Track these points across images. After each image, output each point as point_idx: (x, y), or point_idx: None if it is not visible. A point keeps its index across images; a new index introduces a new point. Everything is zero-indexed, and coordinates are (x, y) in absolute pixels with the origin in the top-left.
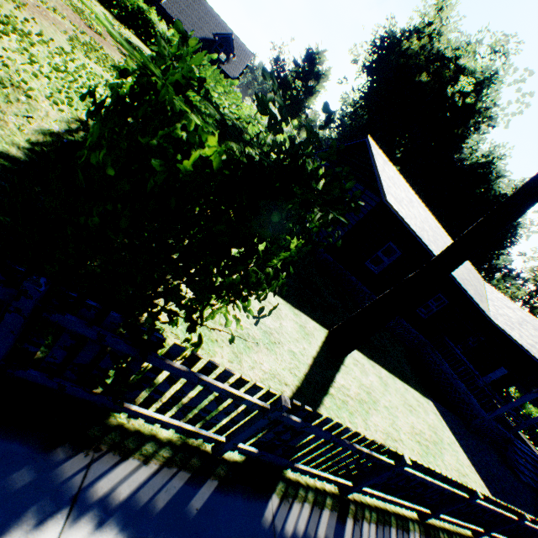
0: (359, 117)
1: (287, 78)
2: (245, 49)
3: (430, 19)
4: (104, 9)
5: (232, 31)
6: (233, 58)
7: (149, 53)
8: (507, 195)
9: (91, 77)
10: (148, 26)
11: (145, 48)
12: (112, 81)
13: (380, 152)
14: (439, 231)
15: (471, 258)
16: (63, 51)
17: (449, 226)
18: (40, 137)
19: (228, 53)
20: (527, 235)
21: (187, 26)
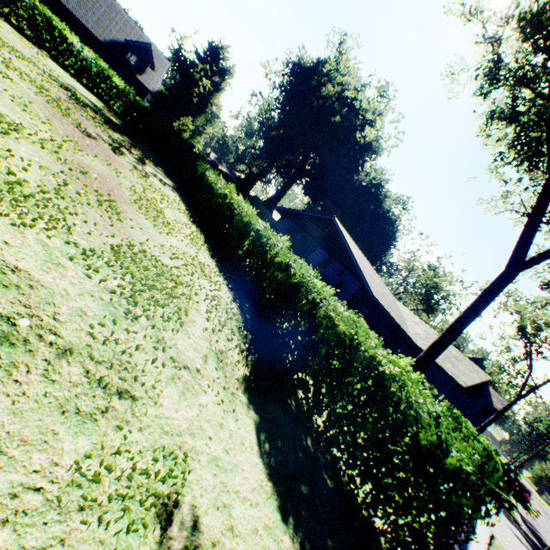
0: (274, 131)
1: (193, 74)
2: (160, 54)
3: (336, 60)
4: (1, 20)
5: (143, 32)
6: (151, 68)
7: (79, 89)
8: (389, 208)
9: (201, 275)
10: (60, 41)
11: (70, 79)
12: (188, 250)
13: (342, 228)
14: (377, 279)
15: (368, 258)
16: (173, 255)
17: (352, 233)
18: (242, 385)
19: (133, 49)
20: (401, 237)
21: (91, 23)
